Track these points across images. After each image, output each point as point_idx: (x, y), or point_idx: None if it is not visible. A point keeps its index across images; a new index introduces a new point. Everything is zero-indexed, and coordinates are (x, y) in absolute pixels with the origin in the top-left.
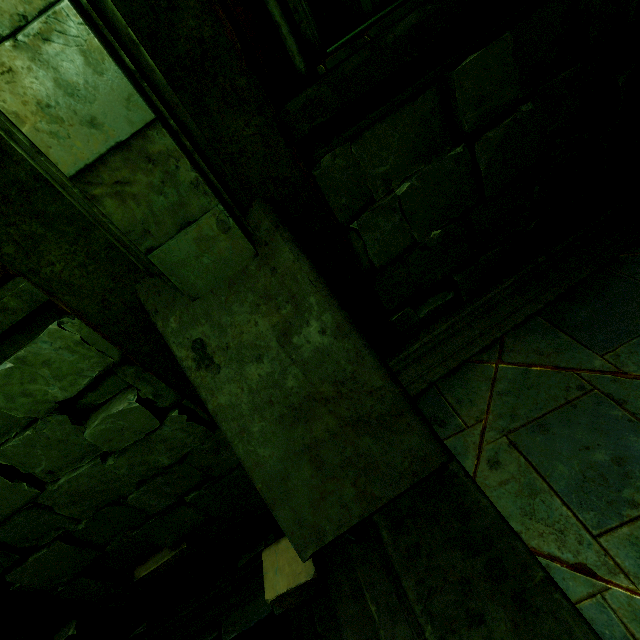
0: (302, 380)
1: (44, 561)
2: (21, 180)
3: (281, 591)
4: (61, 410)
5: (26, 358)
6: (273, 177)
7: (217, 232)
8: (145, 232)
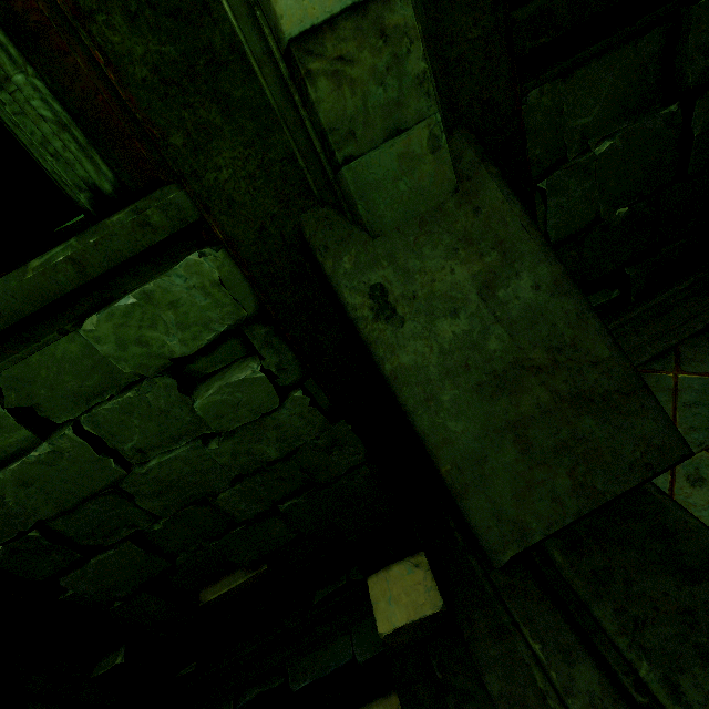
0: (508, 343)
1: (108, 565)
2: (214, 47)
3: (399, 624)
4: (170, 372)
5: (153, 294)
6: (483, 100)
7: (425, 150)
8: (349, 134)
